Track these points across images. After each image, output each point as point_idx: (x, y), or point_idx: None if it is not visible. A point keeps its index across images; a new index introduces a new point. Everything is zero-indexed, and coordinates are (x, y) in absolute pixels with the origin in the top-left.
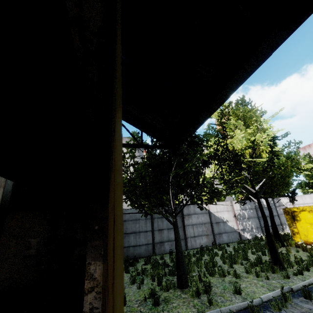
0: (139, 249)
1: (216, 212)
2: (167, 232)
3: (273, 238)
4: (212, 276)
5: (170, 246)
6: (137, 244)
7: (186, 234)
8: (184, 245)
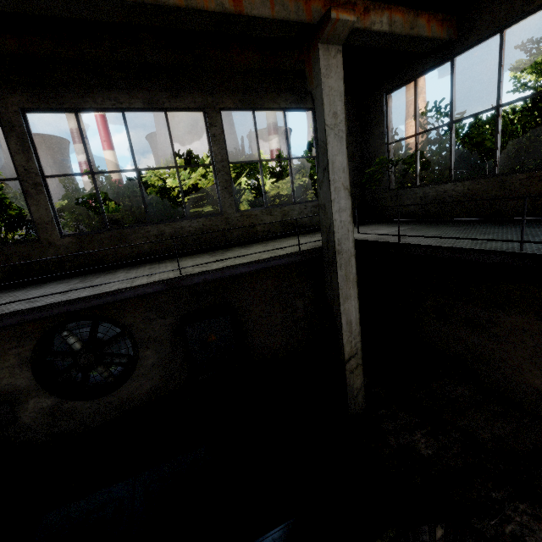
0: None
1: None
2: None
3: None
4: None
5: None
6: None
7: None
8: None
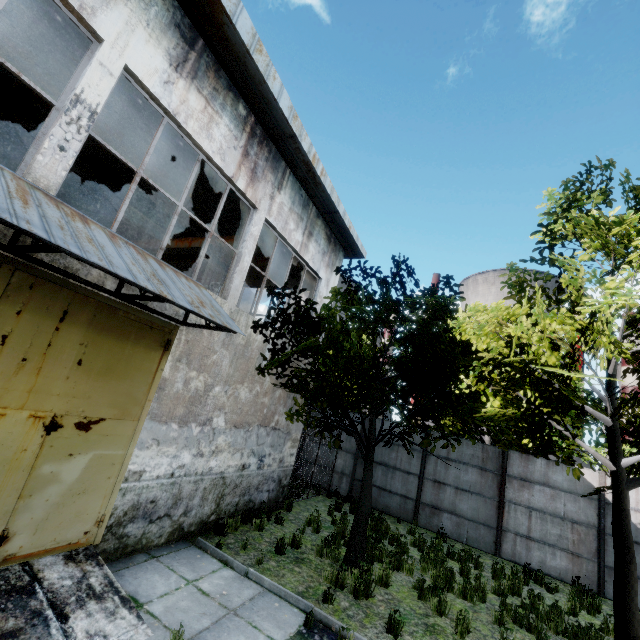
0: (388, 497)
1: (631, 511)
2: (452, 492)
3: (635, 630)
4: (423, 598)
5: (454, 526)
6: (386, 487)
7: (504, 521)
8: (492, 542)
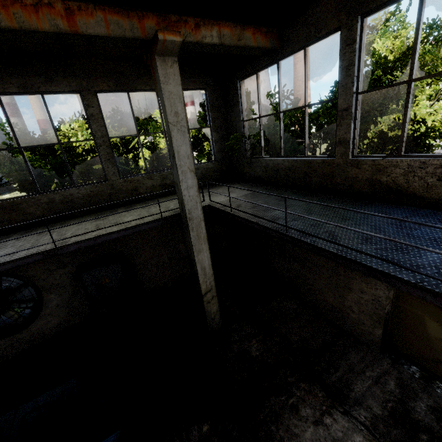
0: None
1: None
2: None
3: None
4: None
5: None
6: None
7: None
8: None
